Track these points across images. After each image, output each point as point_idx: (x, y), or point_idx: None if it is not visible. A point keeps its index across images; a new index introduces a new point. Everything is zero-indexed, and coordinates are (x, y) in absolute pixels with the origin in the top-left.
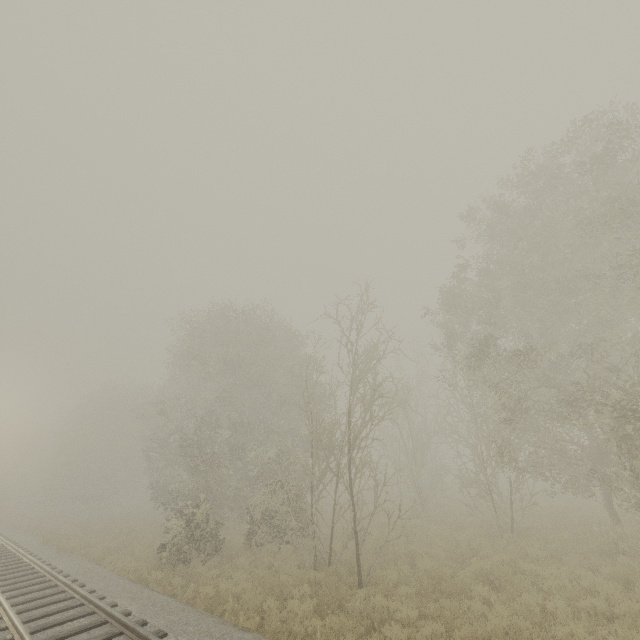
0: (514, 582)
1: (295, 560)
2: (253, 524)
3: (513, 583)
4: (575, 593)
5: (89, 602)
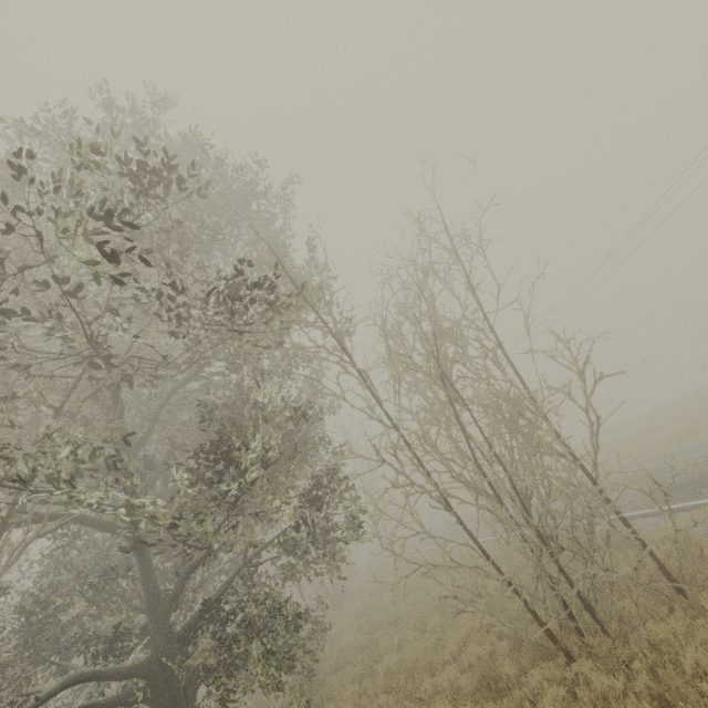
0: None
1: None
2: None
3: None
4: None
5: None
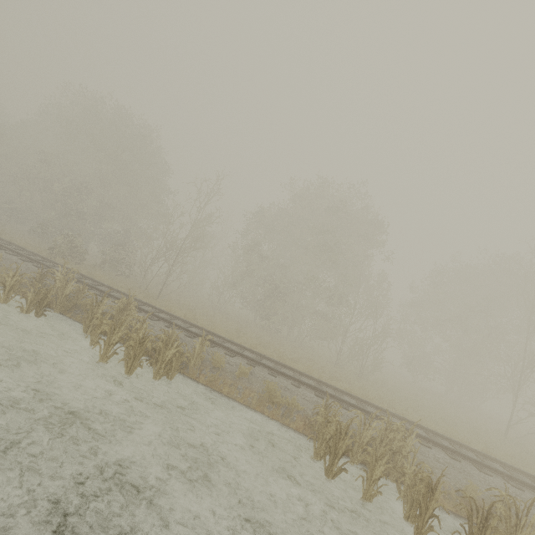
0: (211, 316)
1: (126, 283)
2: (105, 260)
3: (210, 316)
4: (225, 322)
5: (39, 256)
